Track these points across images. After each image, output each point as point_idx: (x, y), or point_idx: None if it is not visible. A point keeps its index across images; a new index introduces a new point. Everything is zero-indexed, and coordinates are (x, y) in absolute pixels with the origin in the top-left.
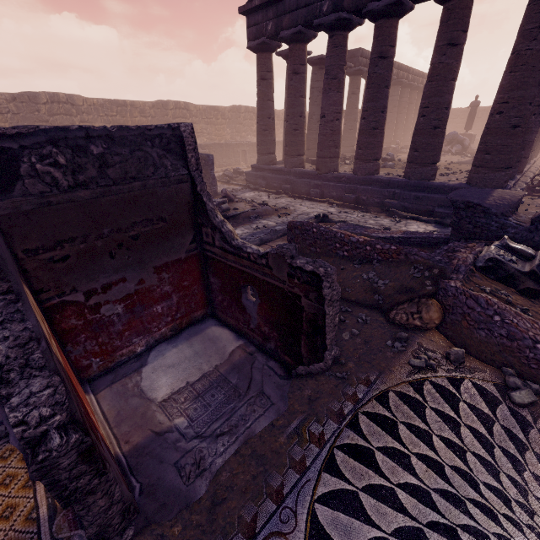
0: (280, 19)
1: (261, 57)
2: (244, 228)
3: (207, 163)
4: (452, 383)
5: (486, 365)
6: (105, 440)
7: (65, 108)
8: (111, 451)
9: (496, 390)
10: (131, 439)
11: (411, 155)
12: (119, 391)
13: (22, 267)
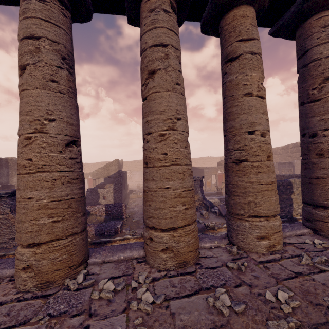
0: None
1: None
2: None
3: None
4: None
5: None
6: None
7: None
8: None
9: None
10: None
11: None
12: None
13: None
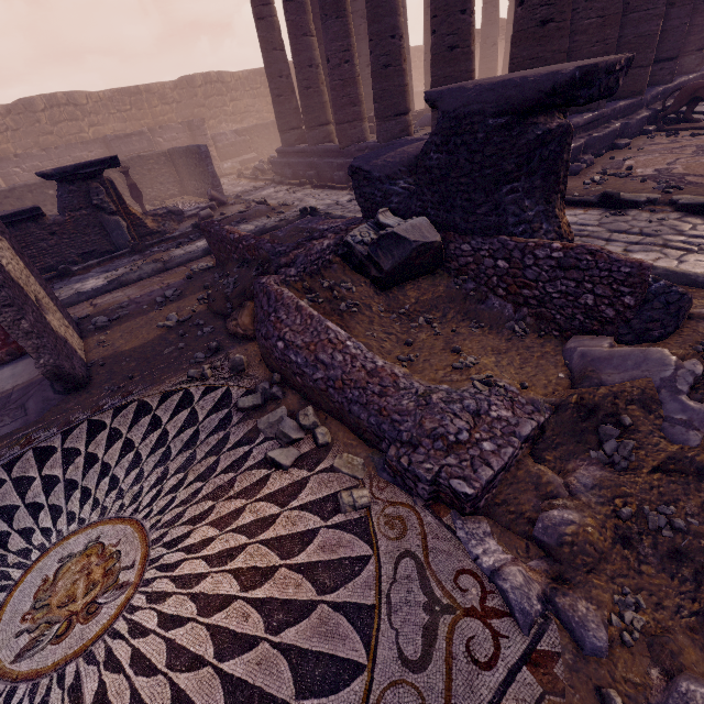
0: None
1: None
2: None
3: (200, 157)
4: (205, 391)
5: (267, 372)
6: None
7: (68, 112)
8: None
9: (241, 396)
10: None
11: None
12: None
13: None
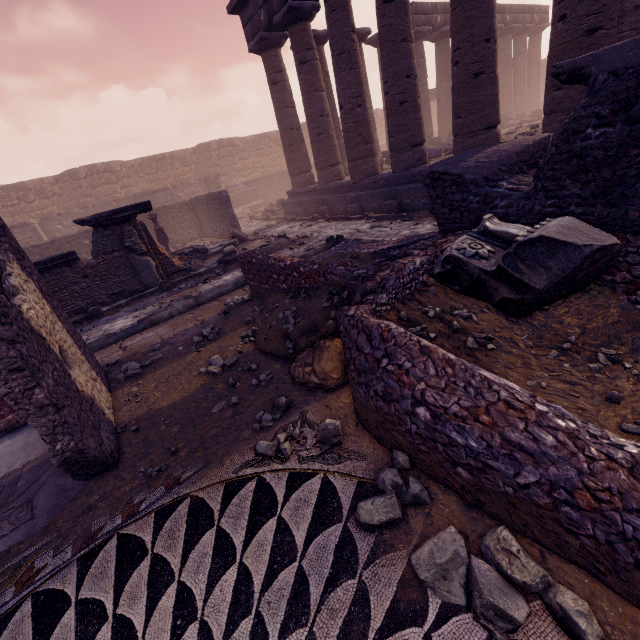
0: (270, 2)
1: (266, 58)
2: (238, 271)
3: (221, 201)
4: (290, 482)
5: (376, 447)
6: None
7: (105, 177)
8: None
9: (352, 494)
10: None
11: (454, 125)
12: None
13: None
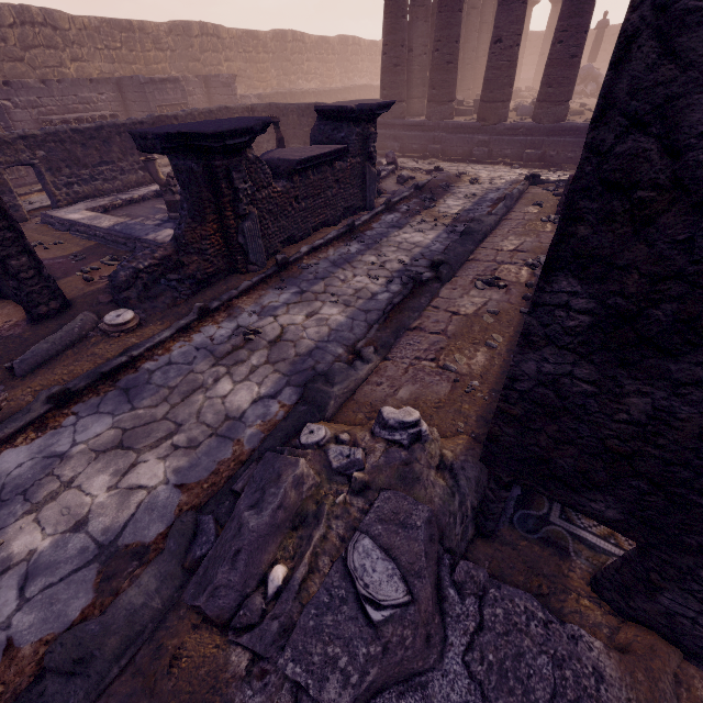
0: None
1: None
2: (452, 199)
3: None
4: None
5: None
6: None
7: (44, 34)
8: None
9: None
10: None
11: None
12: None
13: None
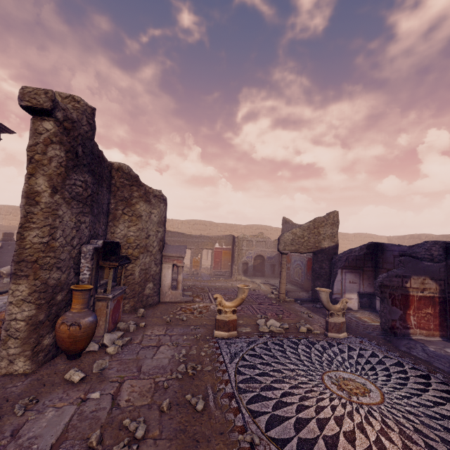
0: None
1: None
2: None
3: None
4: None
5: None
6: (412, 330)
7: None
8: (411, 335)
9: None
10: (419, 340)
11: None
12: (445, 343)
13: (447, 282)
